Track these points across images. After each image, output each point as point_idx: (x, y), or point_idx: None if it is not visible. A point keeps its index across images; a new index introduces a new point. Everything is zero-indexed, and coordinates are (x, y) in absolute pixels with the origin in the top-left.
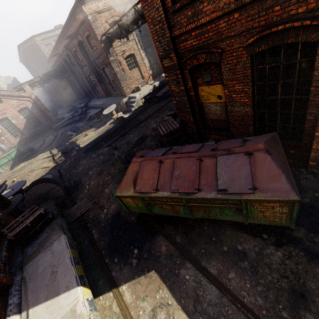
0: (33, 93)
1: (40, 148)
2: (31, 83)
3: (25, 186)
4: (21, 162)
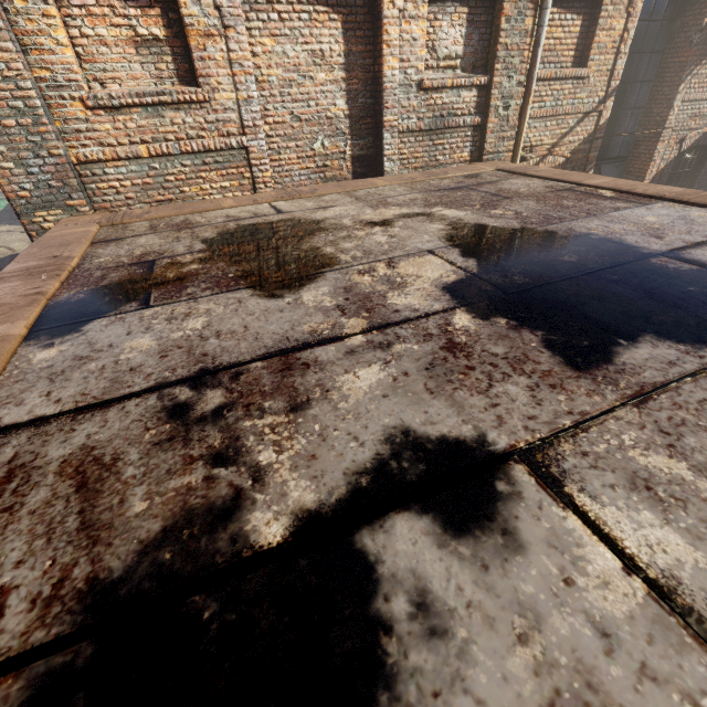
0: None
1: None
2: None
3: None
4: (10, 223)
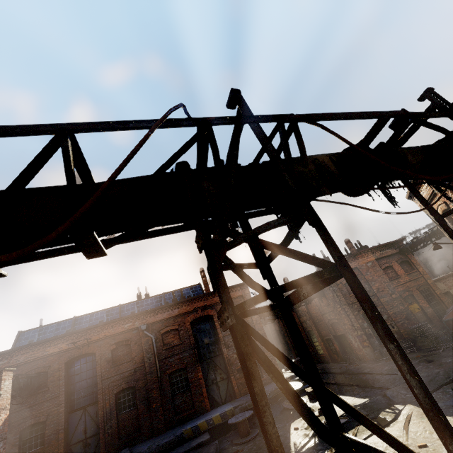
0: (6, 405)
1: None
2: None
3: None
4: None
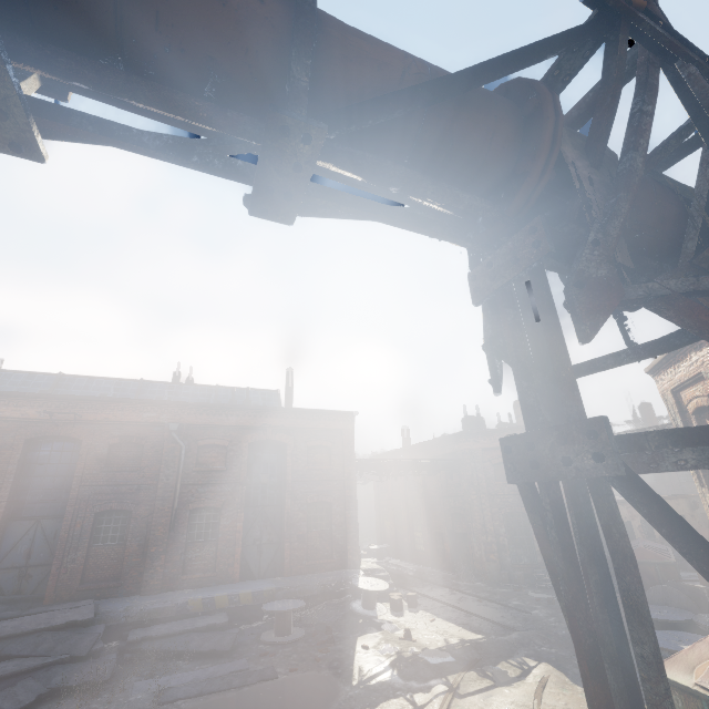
0: None
1: None
2: None
3: None
4: None
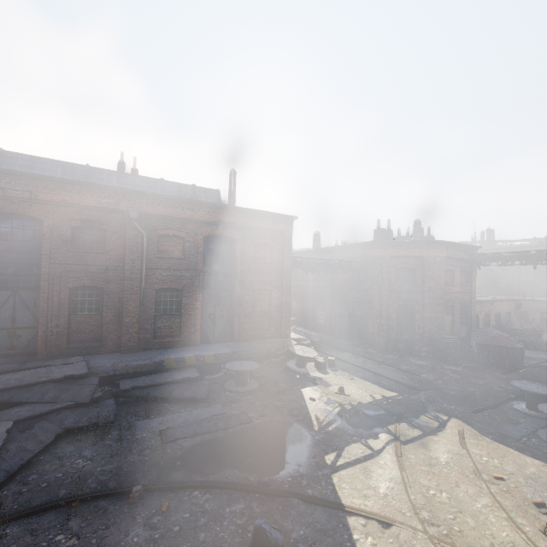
0: None
1: (228, 545)
2: None
3: None
4: None
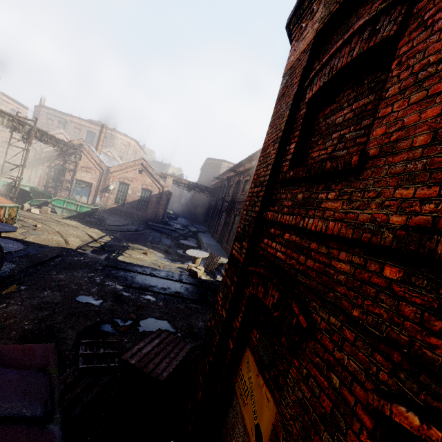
0: (169, 186)
1: (110, 225)
2: (177, 180)
3: (22, 237)
4: (79, 220)
